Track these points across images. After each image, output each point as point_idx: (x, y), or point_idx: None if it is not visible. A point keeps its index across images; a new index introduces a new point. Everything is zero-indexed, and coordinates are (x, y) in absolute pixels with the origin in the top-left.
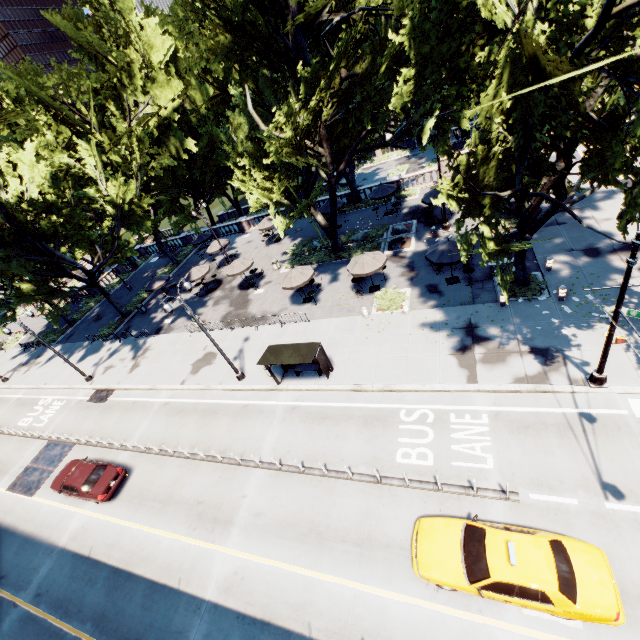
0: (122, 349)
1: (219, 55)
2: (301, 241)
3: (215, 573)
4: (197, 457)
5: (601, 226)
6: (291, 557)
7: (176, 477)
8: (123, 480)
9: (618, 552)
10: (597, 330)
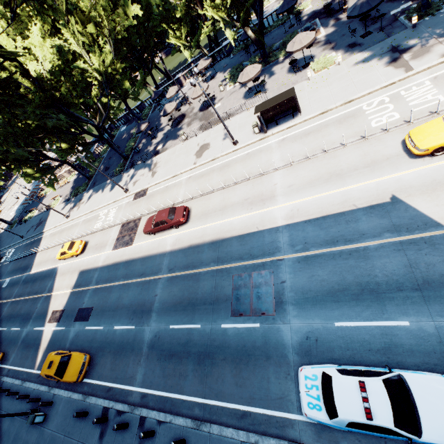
0: (137, 171)
1: None
2: (232, 68)
3: (278, 216)
4: (230, 185)
5: None
6: (324, 190)
7: (222, 198)
8: (188, 212)
9: None
10: None
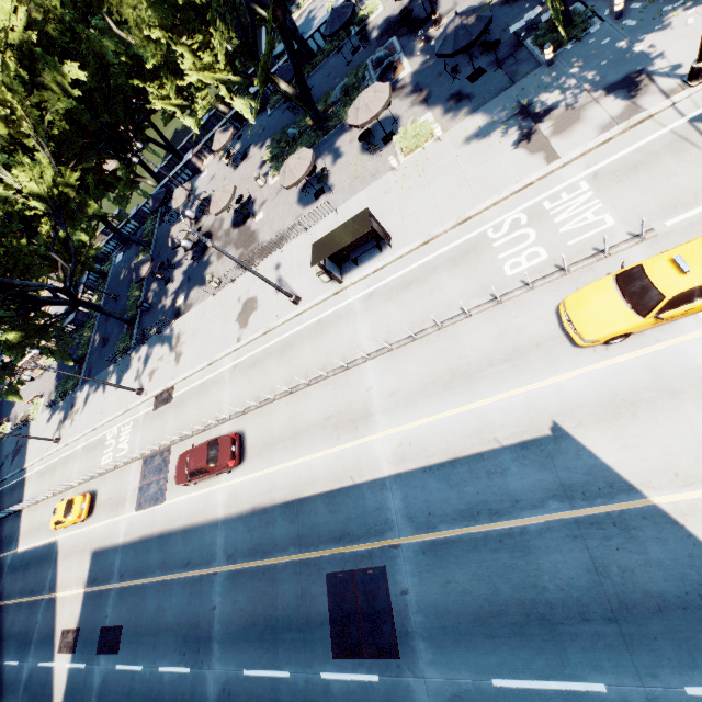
0: (153, 351)
1: None
2: (272, 140)
3: (381, 455)
4: (300, 387)
5: None
6: (447, 405)
7: (290, 413)
8: (241, 443)
9: None
10: (676, 24)
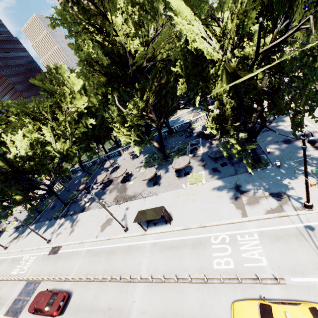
0: (65, 222)
1: (102, 85)
2: (148, 155)
3: None
4: (106, 280)
5: (288, 129)
6: None
7: (96, 294)
8: (67, 300)
9: None
10: (300, 179)
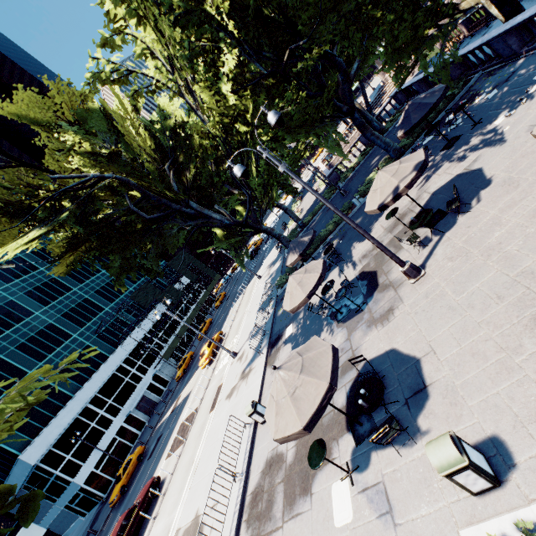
0: (258, 335)
1: None
2: None
3: None
4: None
5: None
6: None
7: None
8: None
9: None
10: None
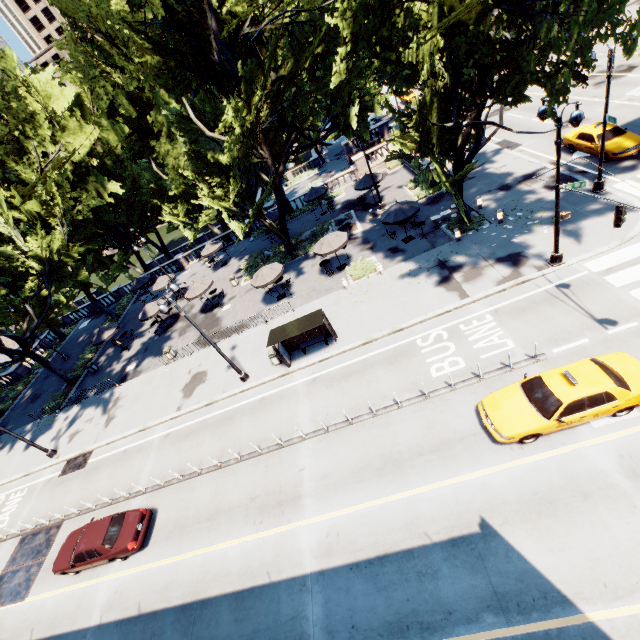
0: (84, 411)
1: (150, 75)
2: (251, 256)
3: (305, 546)
4: (230, 462)
5: (502, 171)
6: (378, 492)
7: (214, 490)
8: (150, 521)
9: (634, 357)
10: (537, 232)
